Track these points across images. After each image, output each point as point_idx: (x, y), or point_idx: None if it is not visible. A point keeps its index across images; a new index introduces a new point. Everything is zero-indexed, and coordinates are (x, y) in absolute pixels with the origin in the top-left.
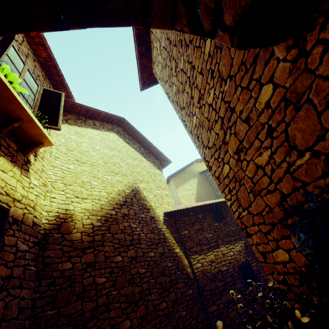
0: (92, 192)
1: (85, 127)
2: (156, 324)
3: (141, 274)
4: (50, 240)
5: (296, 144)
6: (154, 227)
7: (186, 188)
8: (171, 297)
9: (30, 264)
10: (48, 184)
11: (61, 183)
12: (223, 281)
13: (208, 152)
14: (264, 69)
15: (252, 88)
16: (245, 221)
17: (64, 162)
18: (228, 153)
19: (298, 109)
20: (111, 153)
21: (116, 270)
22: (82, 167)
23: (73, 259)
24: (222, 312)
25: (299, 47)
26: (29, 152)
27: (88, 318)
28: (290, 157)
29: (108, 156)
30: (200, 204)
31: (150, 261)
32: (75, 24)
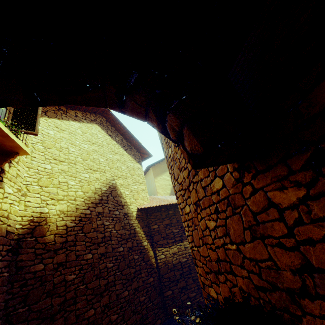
0: (68, 192)
1: (65, 120)
2: (117, 309)
3: (109, 268)
4: (23, 244)
5: (230, 234)
6: (127, 223)
7: (164, 178)
8: (134, 286)
9: (3, 271)
10: (23, 187)
11: (37, 185)
12: (181, 271)
13: (177, 185)
14: (219, 166)
15: (210, 170)
16: (195, 254)
17: (40, 162)
18: (190, 199)
19: (234, 214)
20: (91, 148)
21: (86, 267)
22: (60, 166)
23: (45, 260)
24: (176, 296)
25: (240, 174)
26: (3, 162)
27: (56, 311)
28: (225, 238)
29: (88, 151)
30: (172, 202)
31: (118, 256)
32: (53, 103)
